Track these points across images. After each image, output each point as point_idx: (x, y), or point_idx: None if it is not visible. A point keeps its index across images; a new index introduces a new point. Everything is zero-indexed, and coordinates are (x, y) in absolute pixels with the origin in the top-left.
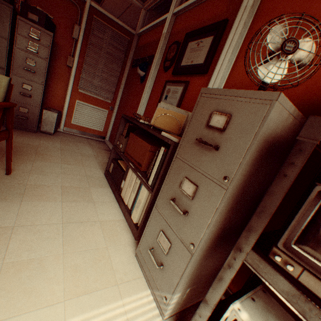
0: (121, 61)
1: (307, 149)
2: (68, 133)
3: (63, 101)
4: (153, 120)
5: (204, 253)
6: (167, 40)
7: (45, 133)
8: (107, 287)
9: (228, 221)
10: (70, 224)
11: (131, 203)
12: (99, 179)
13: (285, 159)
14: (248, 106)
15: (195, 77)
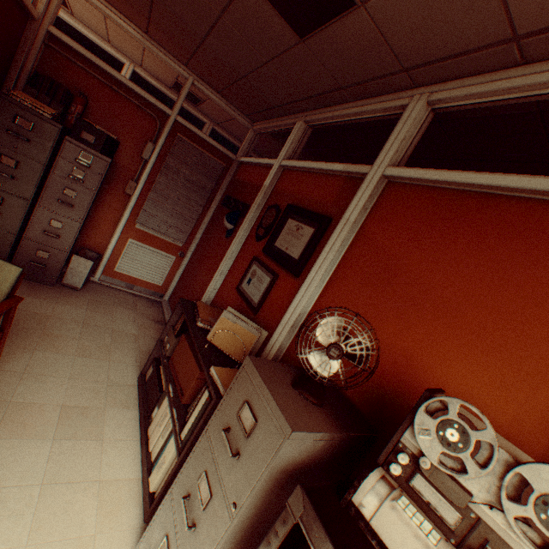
0: (208, 192)
1: (289, 522)
2: (107, 284)
3: (109, 237)
4: (212, 333)
5: None
6: (268, 195)
7: (68, 286)
8: None
9: None
10: (54, 487)
11: (157, 452)
12: (126, 389)
13: (275, 522)
14: (270, 422)
15: (286, 274)
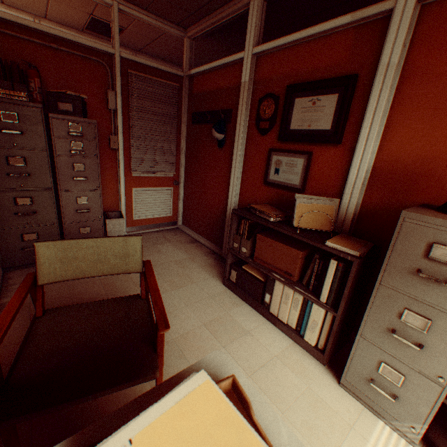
0: (174, 118)
1: None
2: (134, 233)
3: (116, 195)
4: (296, 220)
5: None
6: (251, 90)
7: None
8: (346, 434)
9: None
10: (257, 374)
11: (295, 321)
12: (224, 295)
13: None
14: None
15: (321, 147)
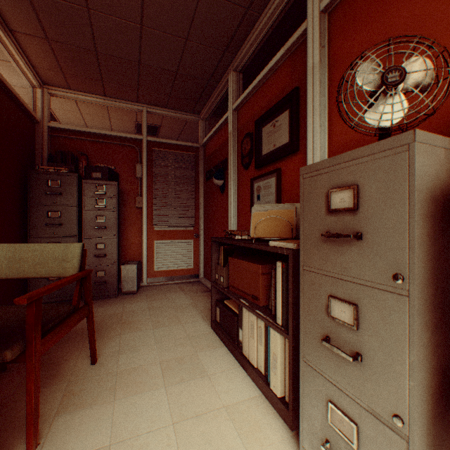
0: (192, 179)
1: None
2: (154, 284)
3: (140, 247)
4: (252, 230)
5: (430, 430)
6: (236, 137)
7: (127, 294)
8: None
9: (443, 353)
10: (184, 423)
11: (262, 362)
12: (205, 336)
13: None
14: (375, 164)
15: (286, 160)
